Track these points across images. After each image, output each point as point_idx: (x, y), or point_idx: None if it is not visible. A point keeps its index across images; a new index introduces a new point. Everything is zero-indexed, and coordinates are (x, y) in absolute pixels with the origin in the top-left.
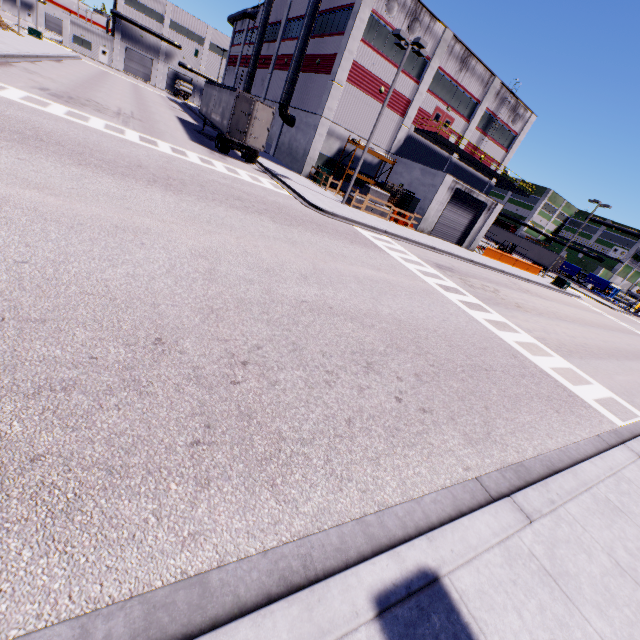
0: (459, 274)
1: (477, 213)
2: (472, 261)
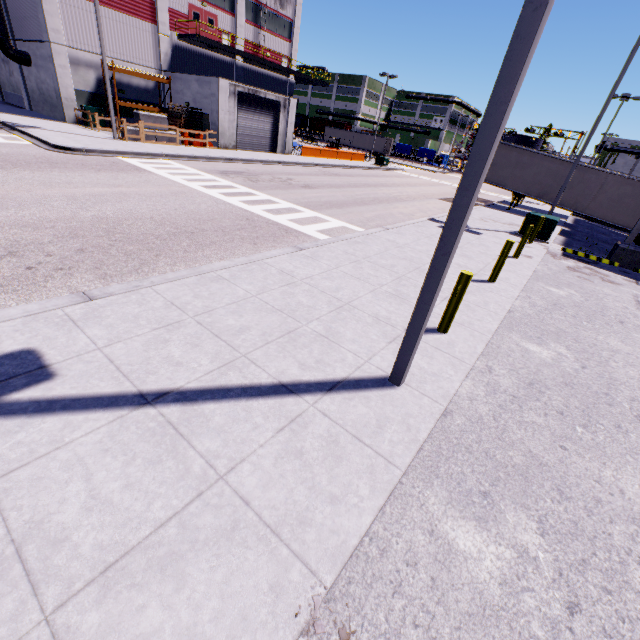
0: (249, 175)
1: (276, 114)
2: (280, 162)
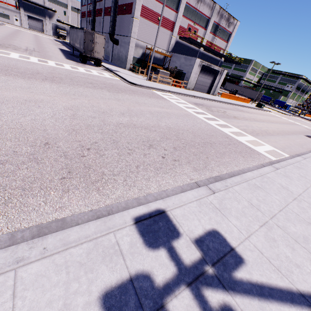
0: (206, 106)
1: (215, 76)
2: (214, 100)
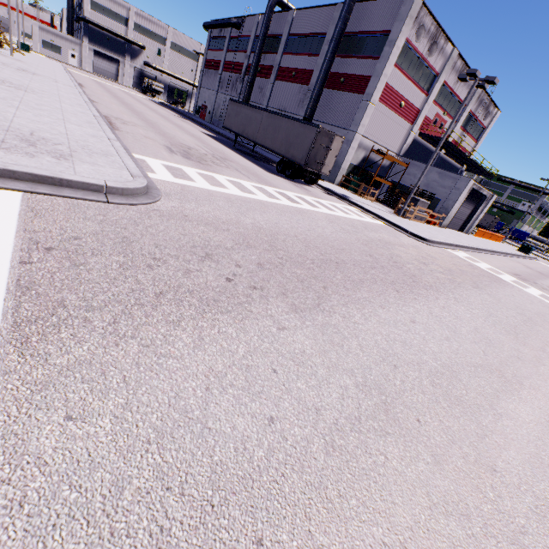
0: (531, 281)
1: (477, 204)
2: (493, 251)
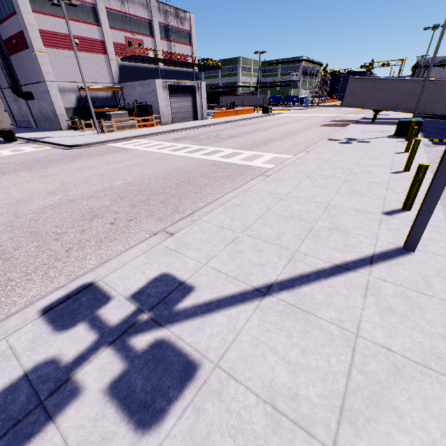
0: (191, 137)
1: (193, 94)
2: (204, 125)
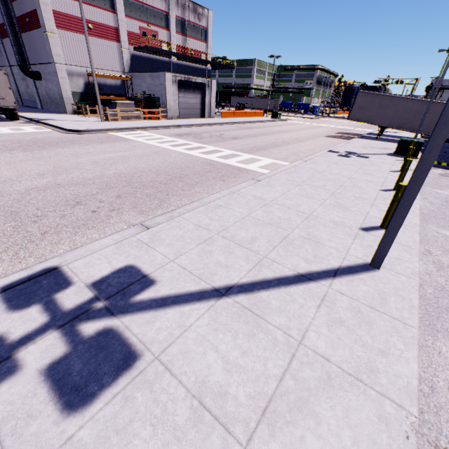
0: (194, 134)
1: (203, 92)
2: (210, 124)
